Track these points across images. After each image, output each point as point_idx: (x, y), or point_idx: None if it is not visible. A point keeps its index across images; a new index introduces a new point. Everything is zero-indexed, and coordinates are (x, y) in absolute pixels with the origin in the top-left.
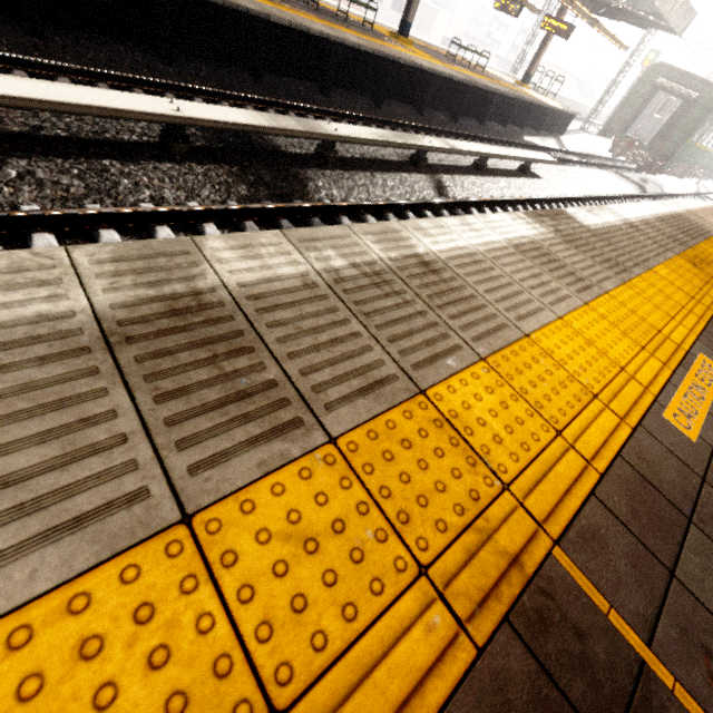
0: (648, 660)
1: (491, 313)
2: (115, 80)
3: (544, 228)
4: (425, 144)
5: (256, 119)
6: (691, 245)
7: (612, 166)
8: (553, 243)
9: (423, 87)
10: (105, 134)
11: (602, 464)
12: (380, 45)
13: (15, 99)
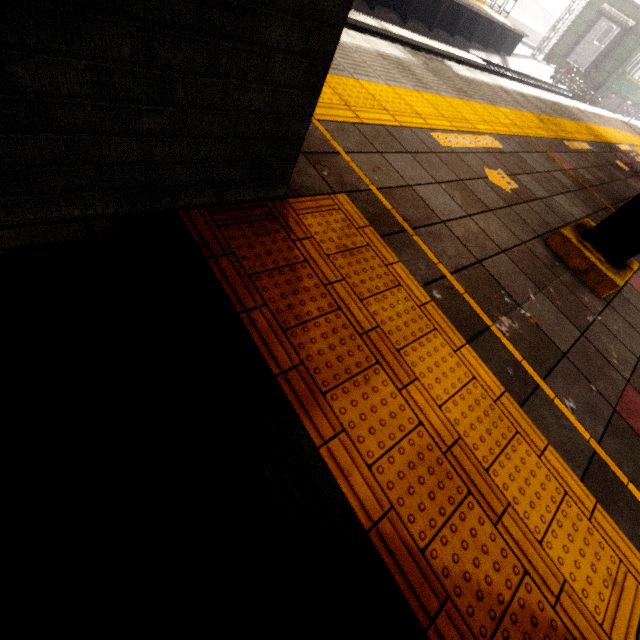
0: (342, 154)
1: (335, 64)
2: None
3: (414, 59)
4: (359, 19)
5: None
6: (552, 116)
7: (548, 90)
8: (416, 66)
9: None
10: None
11: (367, 122)
12: None
13: None
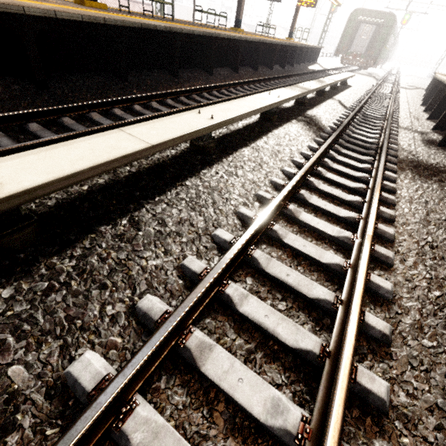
0: None
1: None
2: (182, 93)
3: None
4: (329, 82)
5: (292, 91)
6: None
7: (350, 70)
8: None
9: (270, 53)
10: (241, 122)
11: None
12: (248, 36)
13: (250, 112)
